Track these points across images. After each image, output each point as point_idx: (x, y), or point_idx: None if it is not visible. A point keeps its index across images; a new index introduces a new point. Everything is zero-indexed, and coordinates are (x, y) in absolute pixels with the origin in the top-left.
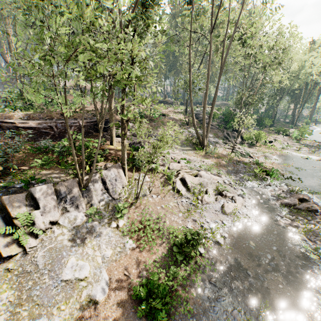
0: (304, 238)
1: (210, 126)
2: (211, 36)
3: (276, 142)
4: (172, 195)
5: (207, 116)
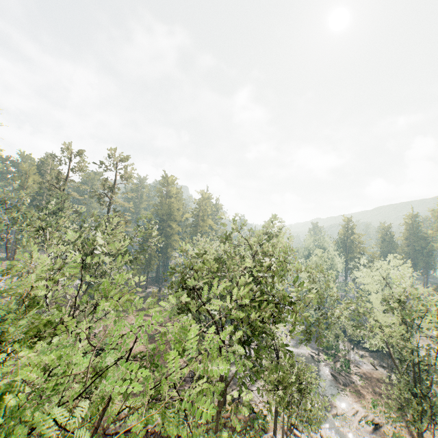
0: (356, 437)
1: None
2: None
3: None
4: None
5: None
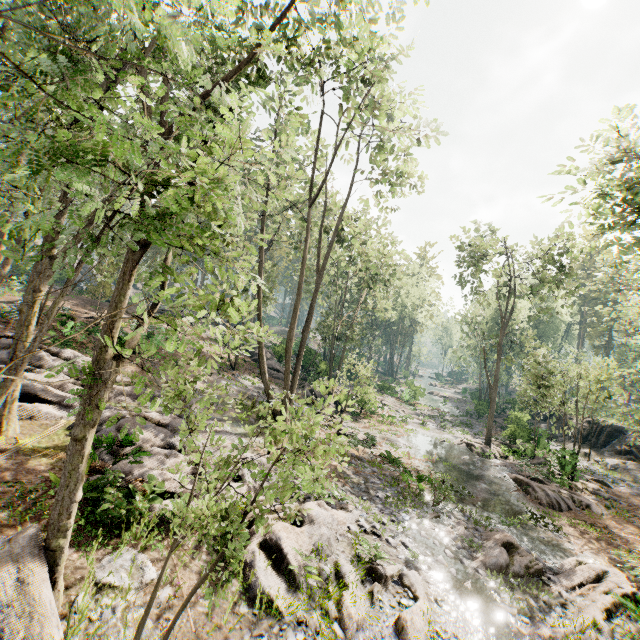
0: None
1: (279, 373)
2: (309, 212)
3: (387, 409)
4: (251, 629)
5: (270, 353)
